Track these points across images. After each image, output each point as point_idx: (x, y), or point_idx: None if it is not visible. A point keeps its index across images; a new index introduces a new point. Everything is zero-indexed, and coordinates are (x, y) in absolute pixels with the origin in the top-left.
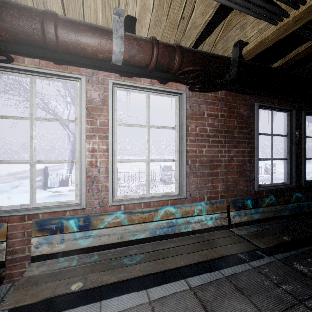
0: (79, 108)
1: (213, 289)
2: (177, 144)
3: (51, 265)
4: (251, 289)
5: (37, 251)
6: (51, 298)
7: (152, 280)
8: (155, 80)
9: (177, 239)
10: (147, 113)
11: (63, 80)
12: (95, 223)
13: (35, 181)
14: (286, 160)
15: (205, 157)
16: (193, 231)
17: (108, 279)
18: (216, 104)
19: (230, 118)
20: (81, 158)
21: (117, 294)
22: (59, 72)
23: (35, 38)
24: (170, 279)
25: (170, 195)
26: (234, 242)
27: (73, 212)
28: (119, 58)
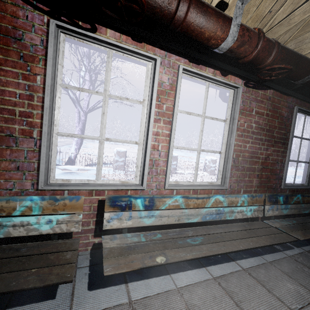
0: (149, 90)
1: (263, 271)
2: (226, 137)
3: (122, 239)
4: (295, 274)
5: (108, 225)
6: (143, 268)
7: (206, 260)
8: (218, 70)
9: (222, 226)
10: (205, 103)
11: (137, 59)
12: (158, 204)
13: (102, 158)
14: (307, 163)
15: (247, 152)
16: (227, 220)
17: (185, 256)
18: (264, 102)
19: (273, 117)
20: (147, 140)
21: (181, 269)
22: (137, 50)
23: (166, 13)
24: (222, 260)
25: (214, 184)
26: (274, 232)
27: (134, 192)
28: (227, 46)
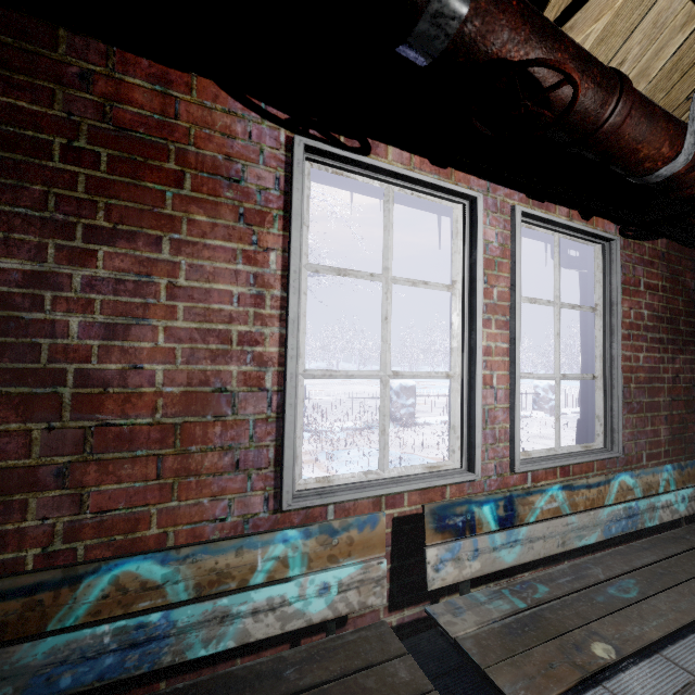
0: (464, 260)
1: None
2: (600, 343)
3: (477, 609)
4: None
5: (438, 579)
6: (585, 679)
7: None
8: (575, 210)
9: (643, 544)
10: (558, 277)
11: (436, 199)
12: (521, 511)
13: (388, 417)
14: None
15: (642, 371)
16: None
17: (644, 632)
18: (655, 265)
19: (674, 293)
20: (475, 368)
21: (614, 666)
22: (444, 183)
23: (588, 121)
24: None
25: (593, 449)
26: None
27: (457, 488)
28: (670, 171)
